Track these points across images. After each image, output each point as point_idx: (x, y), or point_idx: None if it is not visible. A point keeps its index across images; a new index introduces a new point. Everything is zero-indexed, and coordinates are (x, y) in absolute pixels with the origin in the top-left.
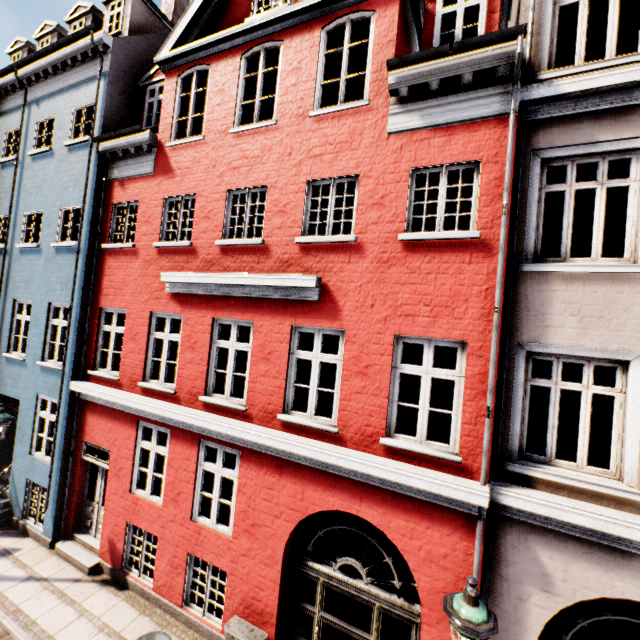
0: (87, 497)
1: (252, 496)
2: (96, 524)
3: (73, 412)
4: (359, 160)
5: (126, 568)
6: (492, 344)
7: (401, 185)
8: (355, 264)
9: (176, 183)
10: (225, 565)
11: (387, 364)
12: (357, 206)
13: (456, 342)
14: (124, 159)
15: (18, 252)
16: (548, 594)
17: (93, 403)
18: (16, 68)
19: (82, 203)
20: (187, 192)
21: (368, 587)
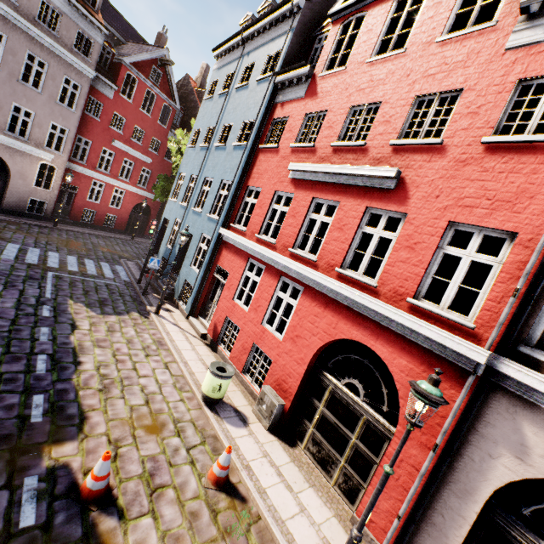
0: (210, 299)
1: (302, 318)
2: (210, 315)
3: (216, 246)
4: (468, 76)
5: (218, 343)
6: (543, 236)
7: (501, 95)
8: (434, 163)
9: (316, 103)
10: (272, 356)
11: (434, 243)
12: (452, 115)
13: (507, 234)
14: (288, 88)
15: (214, 149)
16: (520, 461)
17: (228, 243)
18: (243, 31)
19: (256, 117)
20: (322, 109)
21: (362, 403)
